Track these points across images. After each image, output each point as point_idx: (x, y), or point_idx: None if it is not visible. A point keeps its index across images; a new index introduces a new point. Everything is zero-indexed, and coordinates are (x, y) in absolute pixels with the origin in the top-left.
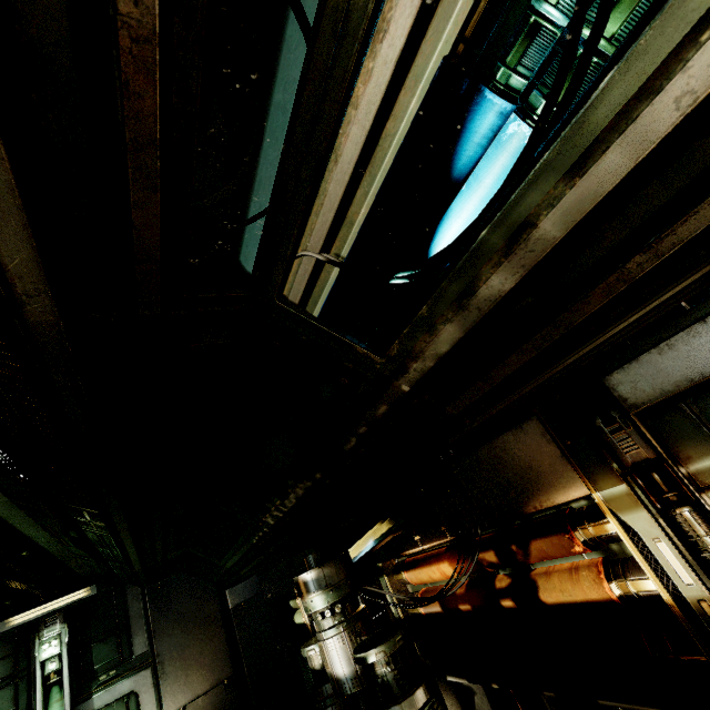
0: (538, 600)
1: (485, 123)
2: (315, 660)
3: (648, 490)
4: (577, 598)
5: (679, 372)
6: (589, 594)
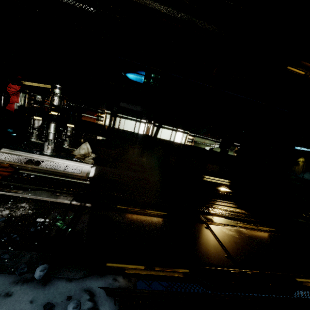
0: (80, 118)
1: (142, 73)
2: (40, 99)
3: (112, 114)
4: (89, 120)
5: (126, 106)
6: (92, 121)
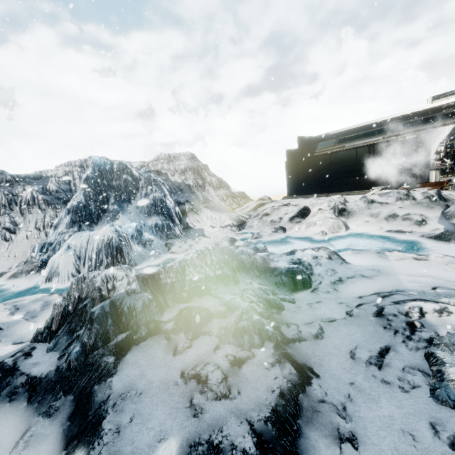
0: None
1: None
2: (449, 151)
3: None
4: None
5: None
6: None
